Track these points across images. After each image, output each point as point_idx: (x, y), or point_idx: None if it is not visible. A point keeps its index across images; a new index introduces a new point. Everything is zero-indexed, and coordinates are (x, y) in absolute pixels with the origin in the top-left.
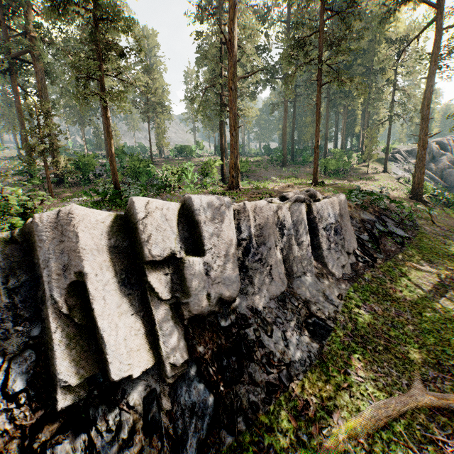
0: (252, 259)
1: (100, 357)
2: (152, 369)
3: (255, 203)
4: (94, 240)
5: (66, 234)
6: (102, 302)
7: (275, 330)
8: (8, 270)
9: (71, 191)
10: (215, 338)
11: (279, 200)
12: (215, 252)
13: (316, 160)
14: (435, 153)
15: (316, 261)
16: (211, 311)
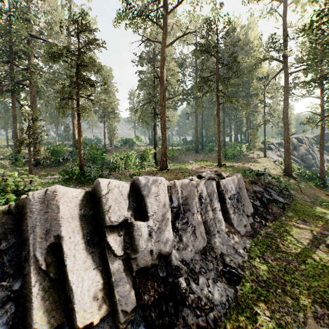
0: (181, 222)
1: (67, 307)
2: (108, 316)
3: (182, 181)
4: (70, 211)
5: (50, 206)
6: (73, 259)
7: (201, 278)
8: (2, 235)
9: (45, 170)
10: (156, 286)
11: (197, 178)
12: (155, 217)
13: (219, 150)
14: (296, 145)
15: (226, 222)
16: (152, 264)
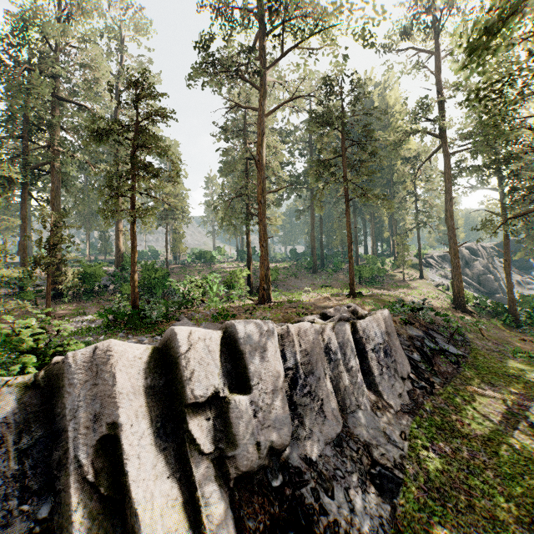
0: (301, 393)
1: None
2: None
3: (299, 326)
4: (131, 381)
5: (101, 375)
6: (137, 462)
7: (336, 487)
8: (22, 424)
9: (70, 306)
10: (266, 504)
11: (320, 318)
12: (262, 387)
13: (351, 271)
14: (468, 258)
15: (369, 390)
16: (260, 466)
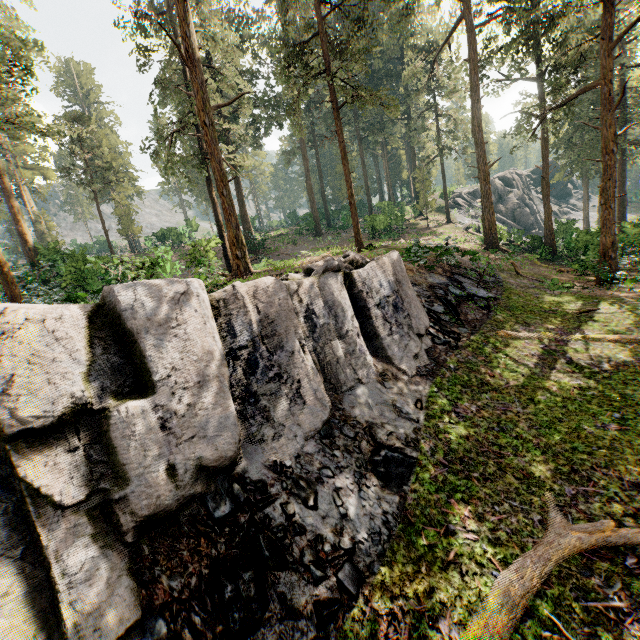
0: (264, 378)
1: None
2: None
3: (255, 284)
4: None
5: None
6: None
7: (321, 492)
8: None
9: None
10: (203, 546)
11: (304, 276)
12: (178, 381)
13: (354, 215)
14: (502, 191)
15: (376, 357)
16: (185, 498)
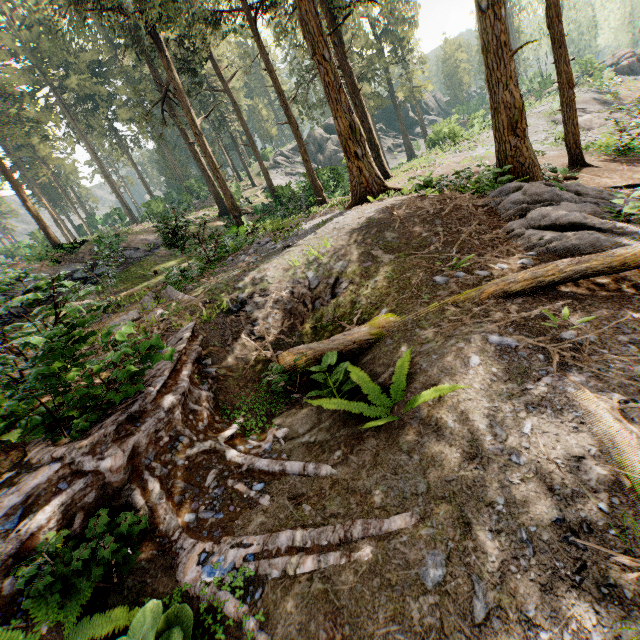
0: None
1: None
2: None
3: None
4: None
5: None
6: None
7: None
8: None
9: None
10: None
11: None
12: None
13: (38, 224)
14: (320, 140)
15: None
16: None
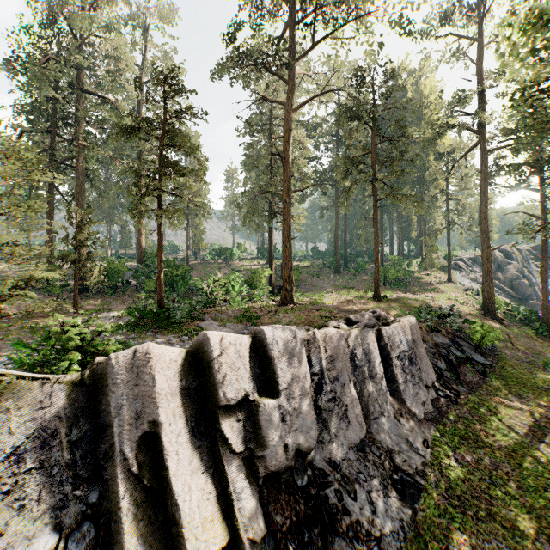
0: (326, 398)
1: (166, 531)
2: (225, 547)
3: (325, 332)
4: (168, 383)
5: (141, 376)
6: (176, 458)
7: (359, 490)
8: (71, 418)
9: (95, 301)
10: (292, 502)
11: (344, 323)
12: (290, 392)
13: (376, 274)
14: (501, 262)
15: (393, 397)
16: (287, 467)
